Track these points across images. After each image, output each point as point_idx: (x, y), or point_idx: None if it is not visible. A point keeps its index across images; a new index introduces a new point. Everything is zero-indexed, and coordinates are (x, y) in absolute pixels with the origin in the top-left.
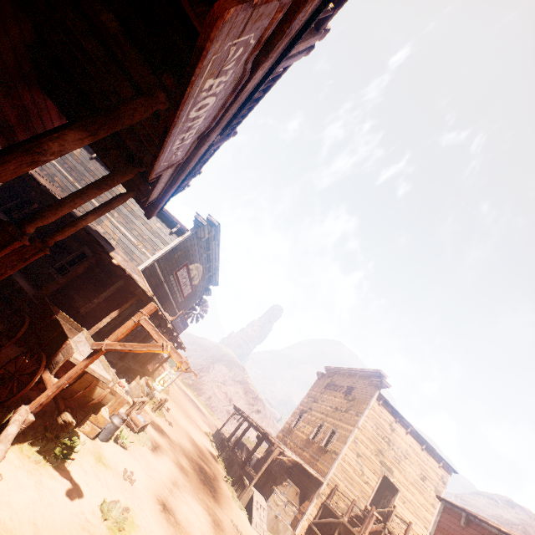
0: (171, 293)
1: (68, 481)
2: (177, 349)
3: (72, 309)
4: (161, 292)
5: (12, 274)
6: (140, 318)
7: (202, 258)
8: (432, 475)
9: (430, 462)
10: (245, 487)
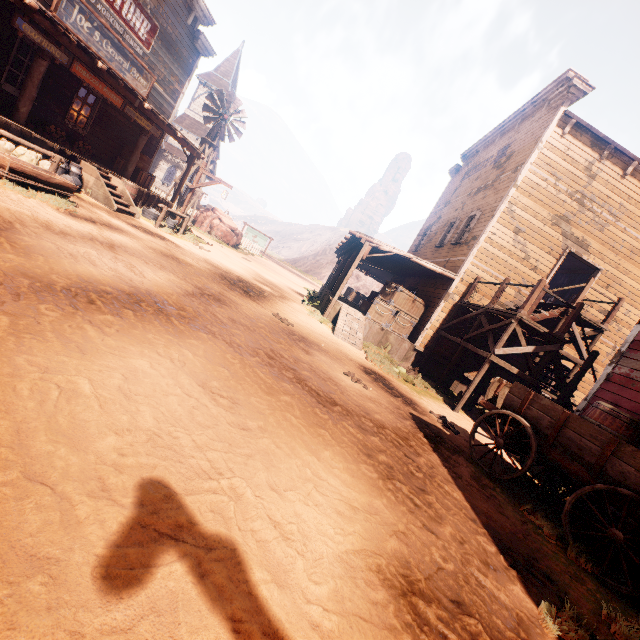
0: None
1: None
2: (192, 159)
3: None
4: None
5: None
6: None
7: None
8: None
9: None
10: (328, 303)
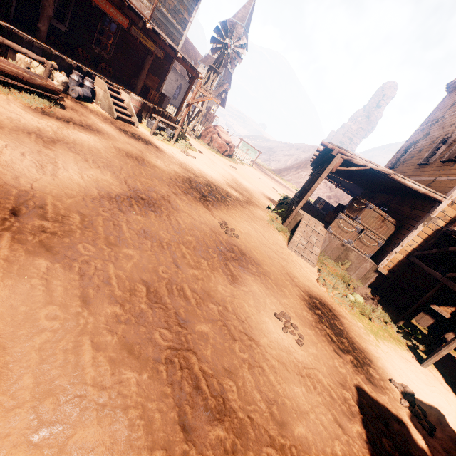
0: None
1: None
2: (192, 79)
3: None
4: None
5: None
6: None
7: None
8: None
9: None
10: (290, 213)
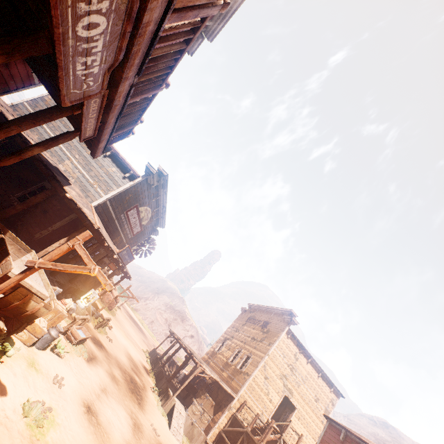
0: (122, 230)
1: None
2: (124, 277)
3: (27, 233)
4: (113, 227)
5: None
6: (75, 243)
7: (151, 203)
8: (324, 397)
9: (323, 387)
10: (169, 398)
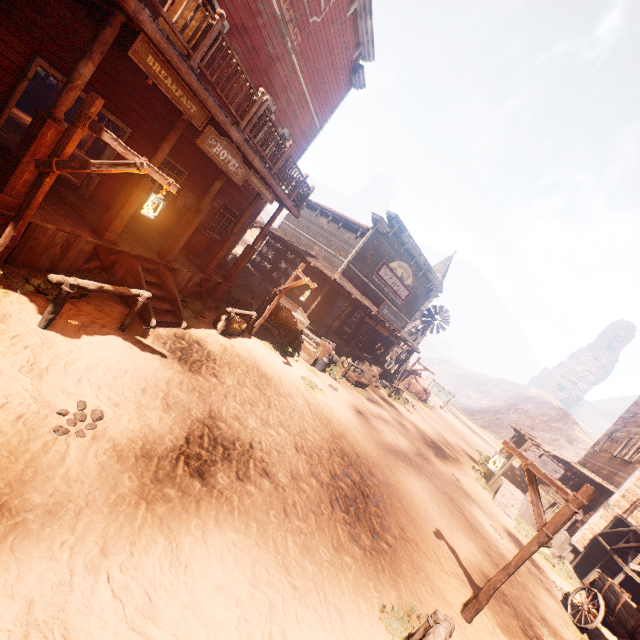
0: (384, 295)
1: (286, 362)
2: (412, 352)
3: (303, 307)
4: (371, 293)
5: (270, 290)
6: (297, 271)
7: (401, 255)
8: None
9: None
10: (493, 475)
